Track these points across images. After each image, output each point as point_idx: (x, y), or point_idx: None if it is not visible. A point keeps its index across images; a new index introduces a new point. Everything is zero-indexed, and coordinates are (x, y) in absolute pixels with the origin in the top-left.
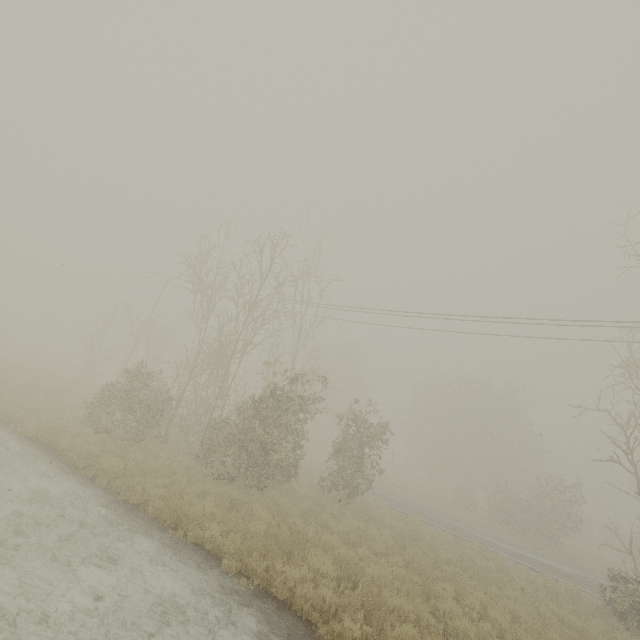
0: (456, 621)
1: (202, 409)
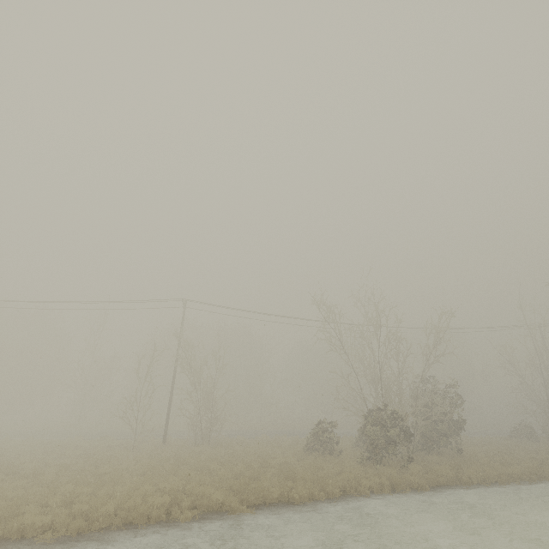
0: None
1: None
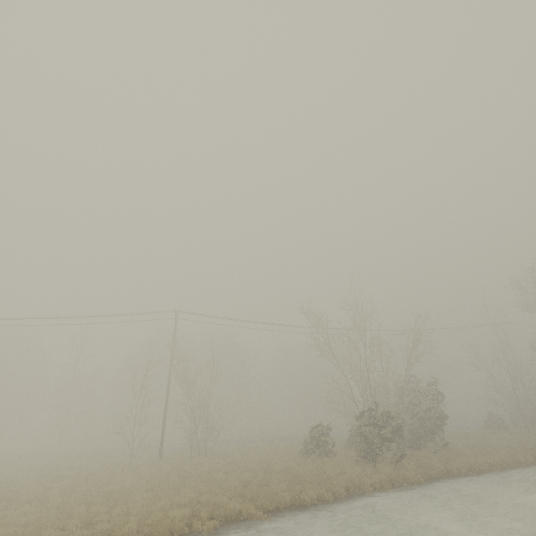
0: None
1: None
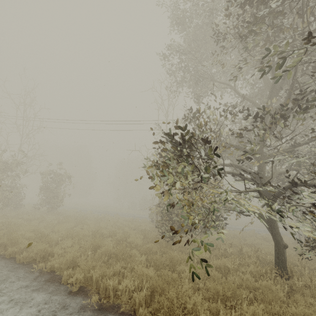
0: (55, 228)
1: None
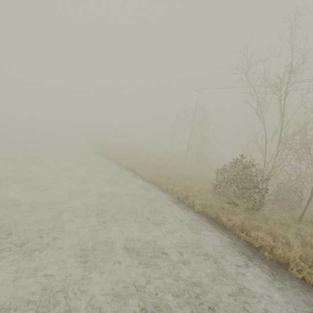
0: None
1: (286, 182)
